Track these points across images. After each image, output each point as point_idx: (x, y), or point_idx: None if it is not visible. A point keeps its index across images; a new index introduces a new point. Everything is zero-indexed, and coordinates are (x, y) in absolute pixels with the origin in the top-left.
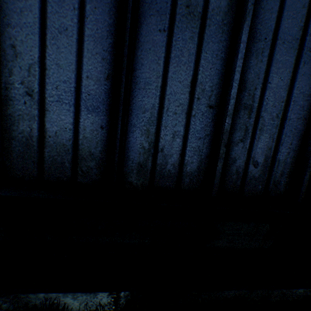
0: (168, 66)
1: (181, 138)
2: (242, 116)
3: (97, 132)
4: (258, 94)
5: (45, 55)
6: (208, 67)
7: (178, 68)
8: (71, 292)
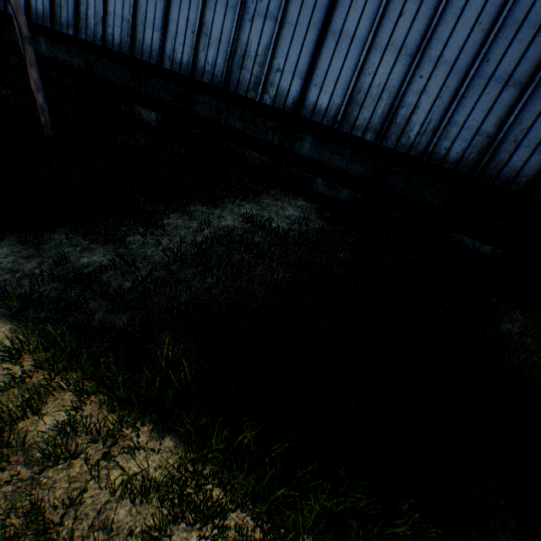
0: None
1: None
2: None
3: (536, 165)
4: None
5: (532, 125)
6: None
7: None
8: (473, 240)
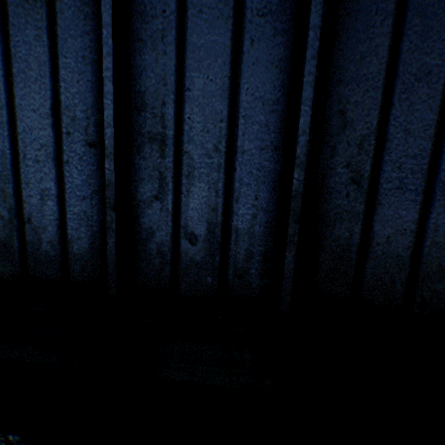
0: (13, 88)
1: (55, 199)
2: (149, 155)
3: None
4: (170, 112)
5: None
6: (74, 79)
7: (28, 89)
8: None
